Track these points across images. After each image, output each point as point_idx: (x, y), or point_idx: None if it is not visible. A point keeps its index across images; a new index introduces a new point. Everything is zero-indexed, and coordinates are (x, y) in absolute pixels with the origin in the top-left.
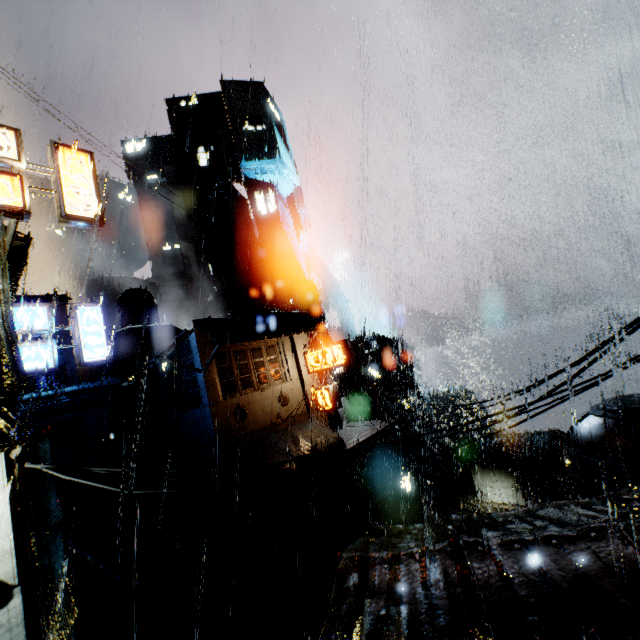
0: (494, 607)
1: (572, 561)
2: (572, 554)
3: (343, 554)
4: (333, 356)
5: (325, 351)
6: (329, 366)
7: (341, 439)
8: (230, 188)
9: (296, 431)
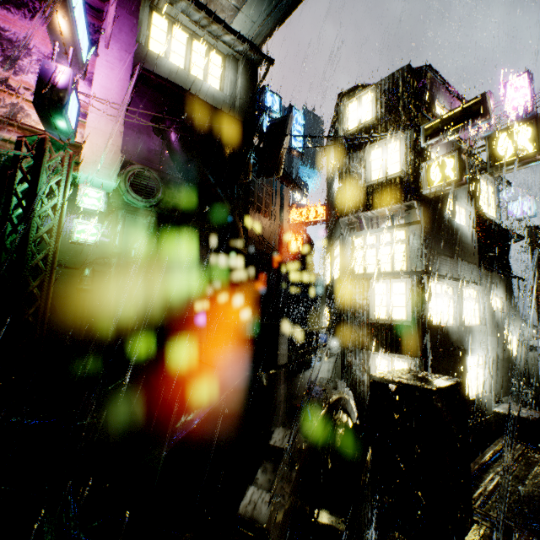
0: None
1: None
2: None
3: None
4: None
5: None
6: None
7: None
8: None
9: None
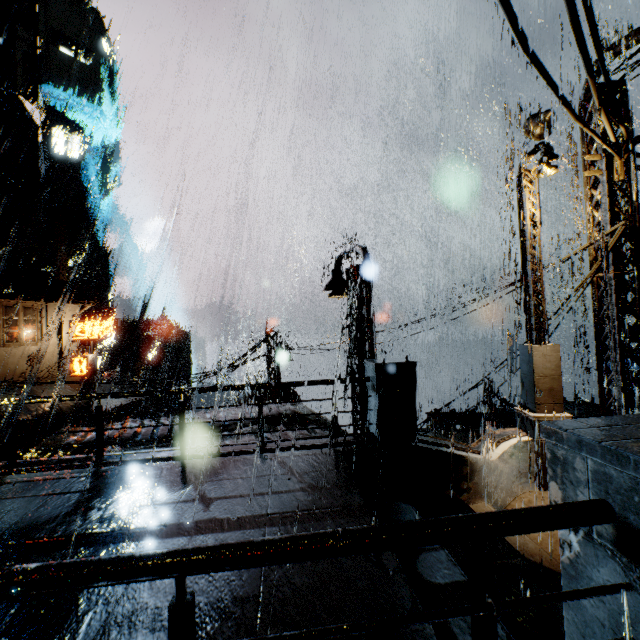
0: (129, 432)
1: (171, 422)
2: (173, 421)
3: (63, 428)
4: (101, 330)
5: (94, 324)
6: (94, 338)
7: (89, 402)
8: (16, 102)
9: (40, 391)
